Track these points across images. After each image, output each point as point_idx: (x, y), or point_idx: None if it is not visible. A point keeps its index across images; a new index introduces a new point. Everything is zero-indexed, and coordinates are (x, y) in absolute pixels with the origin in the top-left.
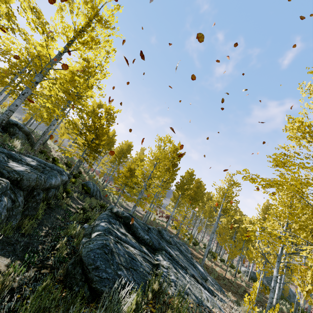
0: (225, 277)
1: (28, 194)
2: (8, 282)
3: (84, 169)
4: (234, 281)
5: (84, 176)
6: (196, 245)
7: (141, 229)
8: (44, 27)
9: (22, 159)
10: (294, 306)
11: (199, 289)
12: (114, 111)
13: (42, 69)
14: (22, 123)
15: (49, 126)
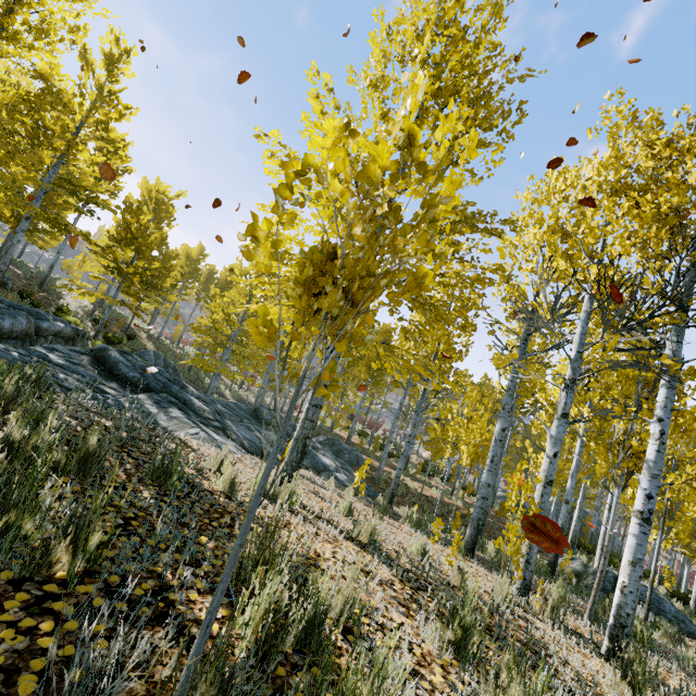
0: (421, 494)
1: None
2: None
3: (151, 334)
4: (436, 497)
5: (144, 345)
6: (394, 456)
7: (130, 366)
8: None
9: None
10: None
11: (191, 426)
12: (171, 196)
13: None
14: None
15: (15, 235)
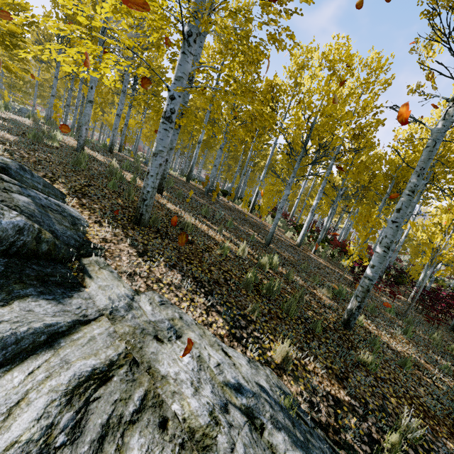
0: None
1: None
2: None
3: None
4: None
5: None
6: None
7: None
8: None
9: None
10: None
11: None
12: None
13: None
14: None
15: None
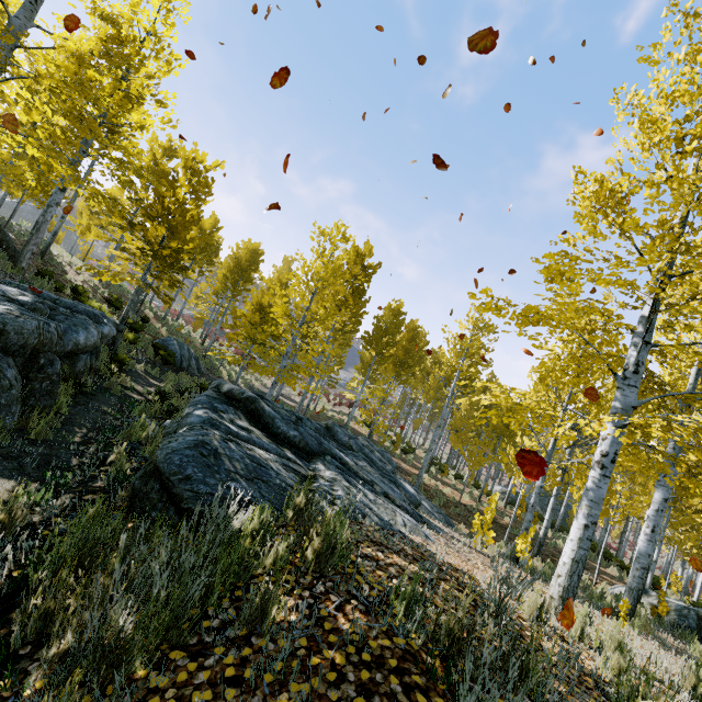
0: (459, 503)
1: (27, 363)
2: (20, 512)
3: (155, 312)
4: (477, 508)
5: (157, 328)
6: (409, 453)
7: (281, 420)
8: None
9: None
10: None
11: (392, 510)
12: (206, 166)
13: None
14: None
15: (47, 209)
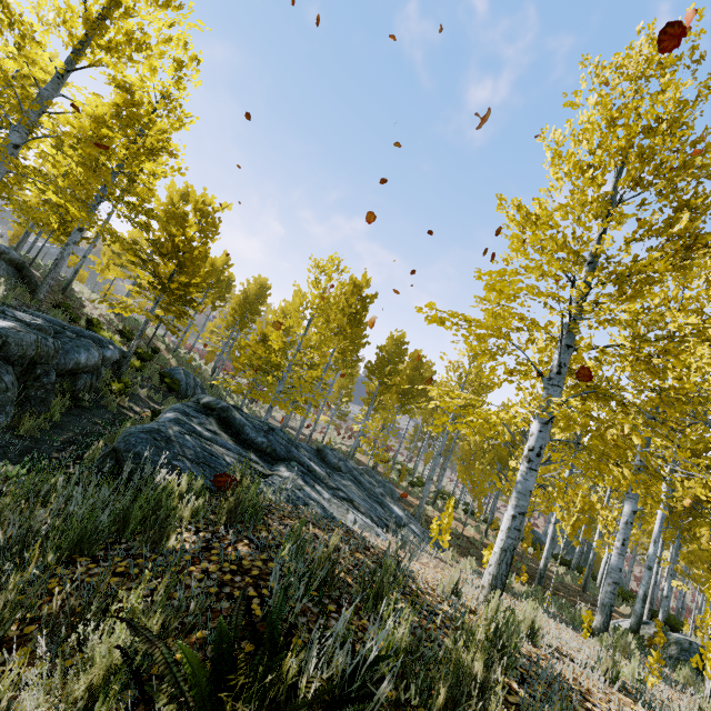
0: (462, 535)
1: (25, 373)
2: None
3: (168, 344)
4: (479, 540)
5: (167, 359)
6: (417, 486)
7: (252, 428)
8: (10, 13)
9: (7, 312)
10: (585, 573)
11: (346, 509)
12: (215, 208)
13: (23, 115)
14: (7, 246)
15: (66, 247)
